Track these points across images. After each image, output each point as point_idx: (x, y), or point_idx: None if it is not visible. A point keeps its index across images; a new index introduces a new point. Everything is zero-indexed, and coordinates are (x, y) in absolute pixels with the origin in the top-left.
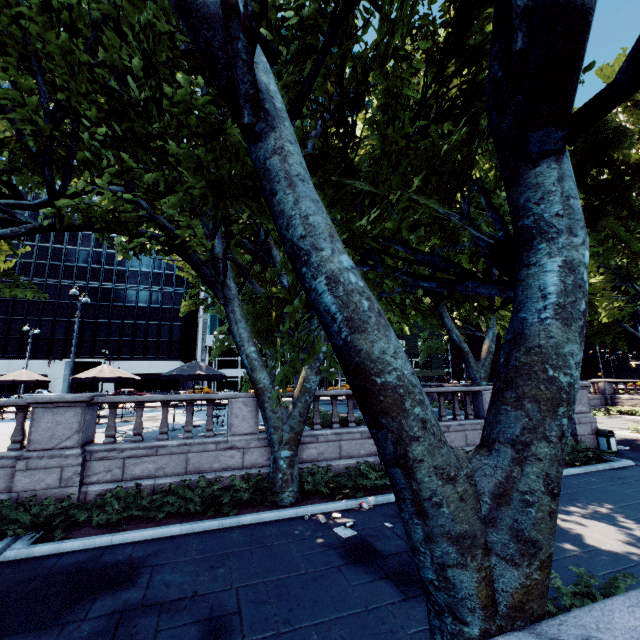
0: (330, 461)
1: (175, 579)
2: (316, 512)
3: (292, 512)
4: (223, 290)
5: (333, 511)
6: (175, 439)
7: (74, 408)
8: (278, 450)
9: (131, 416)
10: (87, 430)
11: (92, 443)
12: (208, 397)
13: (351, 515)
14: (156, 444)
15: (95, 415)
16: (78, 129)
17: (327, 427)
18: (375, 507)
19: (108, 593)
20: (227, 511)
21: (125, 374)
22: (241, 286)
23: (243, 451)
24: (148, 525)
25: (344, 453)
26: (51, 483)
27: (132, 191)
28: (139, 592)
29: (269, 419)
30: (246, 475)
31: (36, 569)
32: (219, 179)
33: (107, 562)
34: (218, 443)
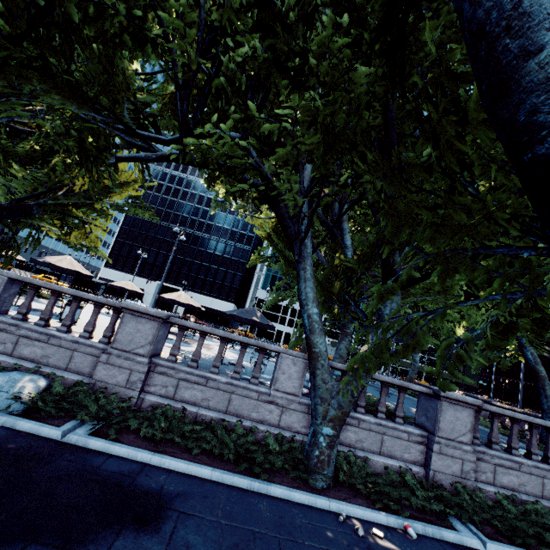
0: (368, 453)
1: (197, 544)
2: (351, 514)
3: (324, 503)
4: (301, 246)
5: (371, 522)
6: (224, 375)
7: (153, 321)
8: (320, 424)
9: (191, 339)
10: (157, 344)
11: (158, 356)
12: (262, 345)
13: (395, 539)
14: (207, 375)
15: (166, 332)
16: (219, 64)
17: (368, 412)
18: (424, 540)
19: (132, 530)
20: (257, 471)
21: (195, 303)
22: (316, 247)
23: (282, 409)
24: (184, 455)
25: (385, 449)
26: (120, 381)
27: (246, 137)
28: (160, 545)
29: (317, 387)
30: (280, 435)
31: (85, 464)
32: (335, 126)
33: (141, 485)
34: (260, 393)
